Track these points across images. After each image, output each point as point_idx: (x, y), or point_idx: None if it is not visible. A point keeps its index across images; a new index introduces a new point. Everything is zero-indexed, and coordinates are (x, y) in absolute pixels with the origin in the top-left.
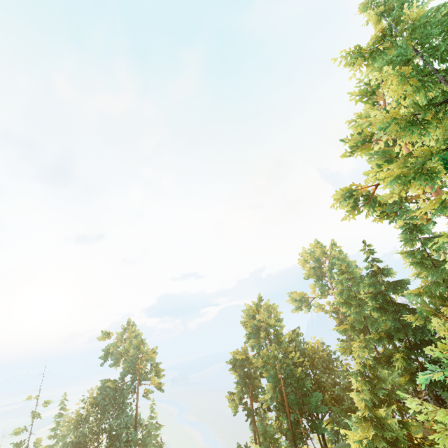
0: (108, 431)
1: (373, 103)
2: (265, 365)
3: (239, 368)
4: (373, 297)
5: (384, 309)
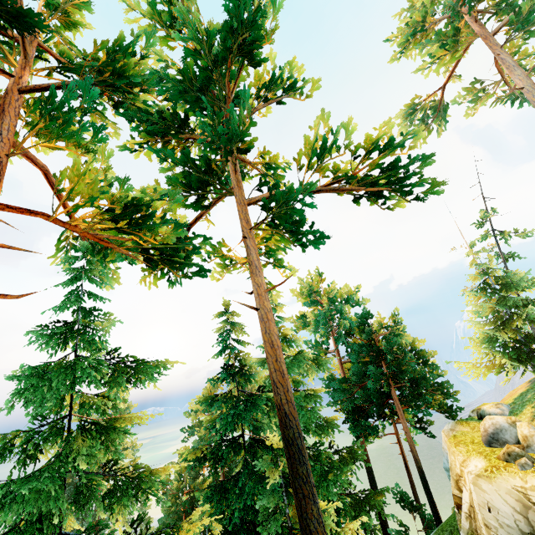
0: (71, 531)
1: (50, 7)
2: (165, 493)
3: (190, 472)
4: (213, 427)
5: (218, 459)
